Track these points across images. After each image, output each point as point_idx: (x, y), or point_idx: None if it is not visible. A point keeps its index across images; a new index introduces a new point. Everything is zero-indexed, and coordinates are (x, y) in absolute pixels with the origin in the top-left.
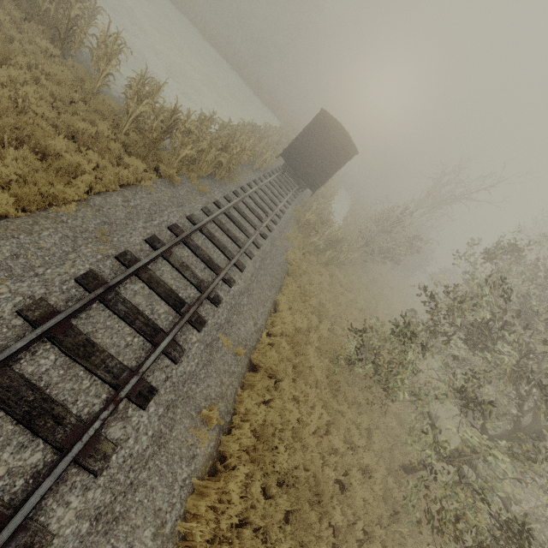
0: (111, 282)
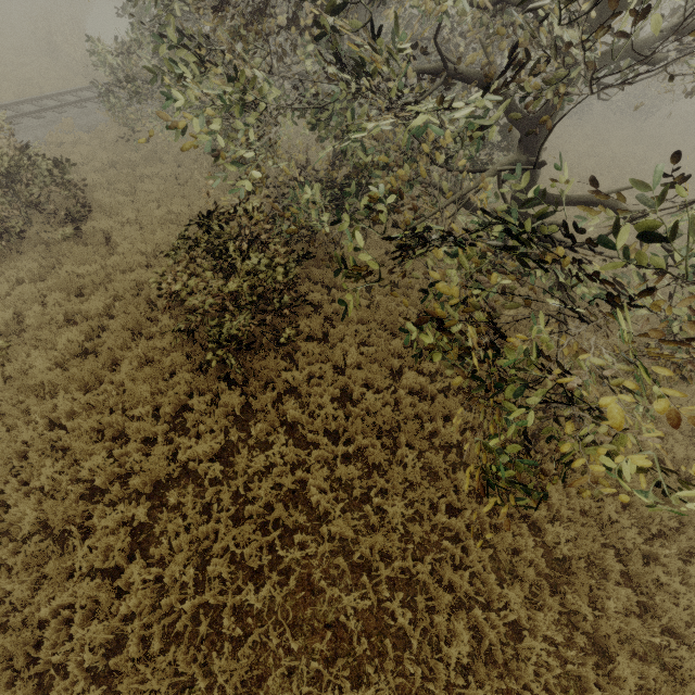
0: (34, 98)
